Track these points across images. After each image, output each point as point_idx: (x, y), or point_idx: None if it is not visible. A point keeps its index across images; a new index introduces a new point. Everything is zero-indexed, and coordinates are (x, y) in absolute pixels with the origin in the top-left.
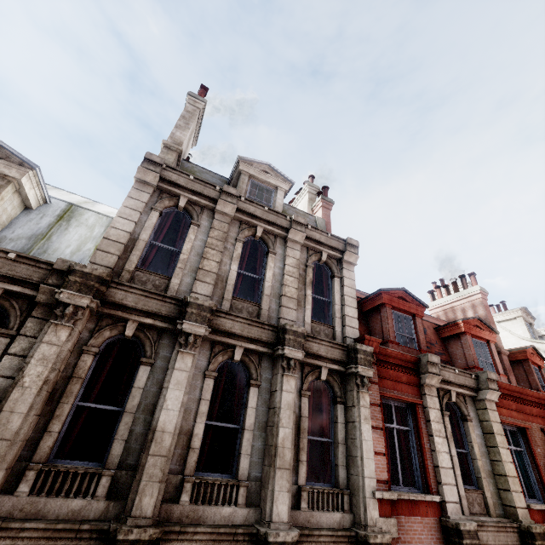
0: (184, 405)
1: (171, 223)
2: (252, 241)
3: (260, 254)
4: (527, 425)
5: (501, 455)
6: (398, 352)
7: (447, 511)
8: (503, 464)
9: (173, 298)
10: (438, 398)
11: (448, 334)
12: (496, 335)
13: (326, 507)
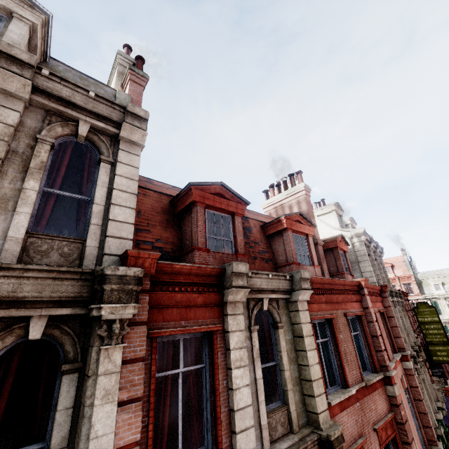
0: None
1: None
2: None
3: None
4: (334, 315)
5: (309, 359)
6: (192, 267)
7: None
8: (310, 369)
9: None
10: (248, 311)
11: (272, 231)
12: (314, 229)
13: None
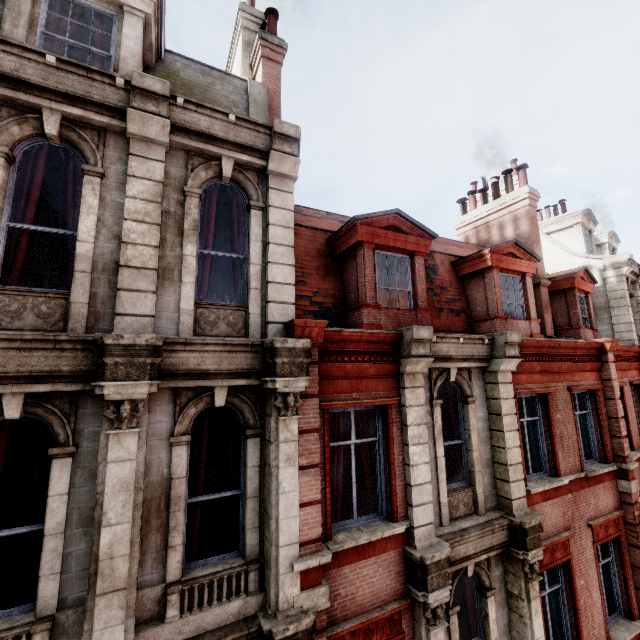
0: None
1: None
2: (50, 149)
3: (72, 178)
4: (550, 389)
5: (506, 441)
6: (363, 333)
7: (414, 539)
8: (506, 452)
9: None
10: (430, 383)
11: (468, 270)
12: (536, 264)
13: (220, 594)
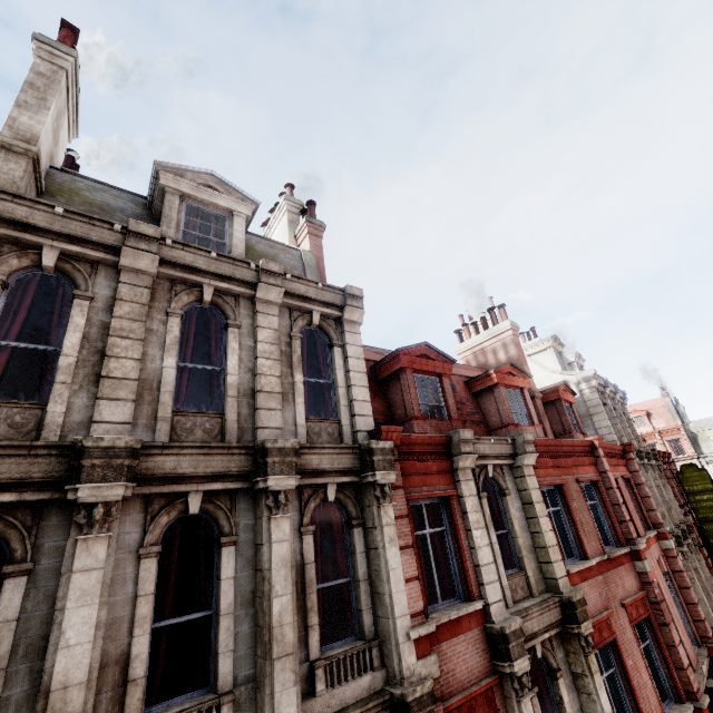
0: (102, 626)
1: (34, 298)
2: (199, 309)
3: (214, 329)
4: (564, 481)
5: (542, 525)
6: (424, 437)
7: (491, 615)
8: (544, 535)
9: (52, 446)
10: (475, 479)
11: (480, 388)
12: (529, 380)
13: (351, 673)
